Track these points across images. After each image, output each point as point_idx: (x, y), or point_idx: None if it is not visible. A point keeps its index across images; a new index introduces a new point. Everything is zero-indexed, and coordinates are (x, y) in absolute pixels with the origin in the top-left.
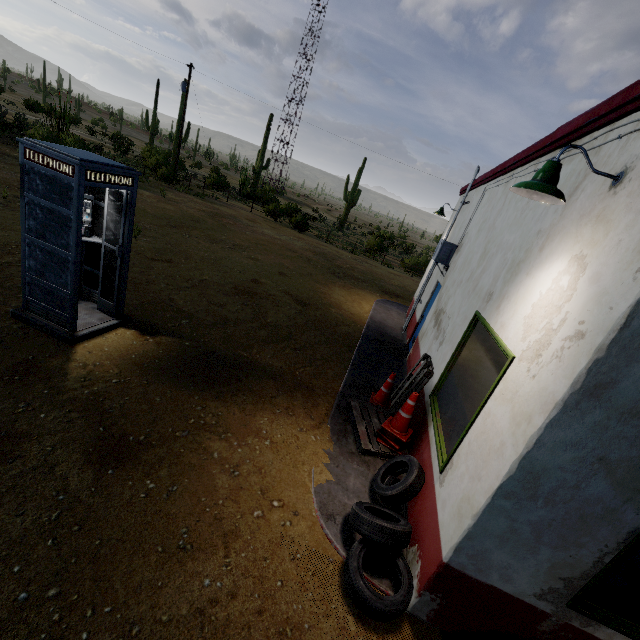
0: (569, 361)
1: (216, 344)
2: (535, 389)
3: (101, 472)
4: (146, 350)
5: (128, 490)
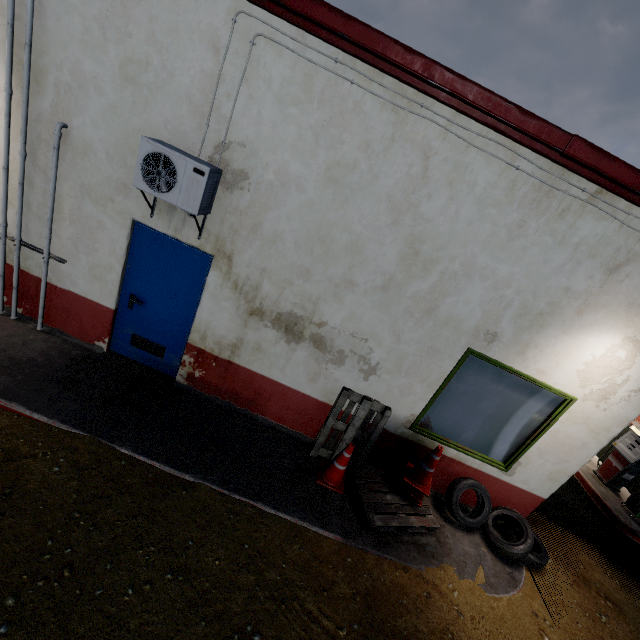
0: (637, 403)
1: None
2: (609, 416)
3: None
4: None
5: None
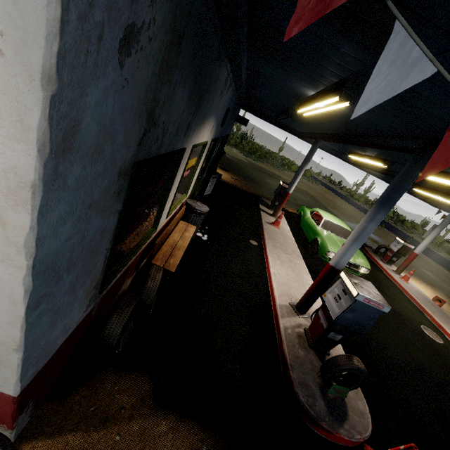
0: None
1: None
2: None
3: None
4: None
5: None
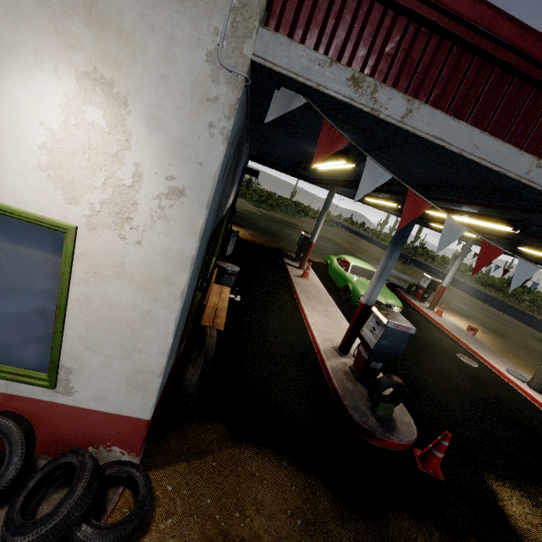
0: (182, 219)
1: None
2: (153, 254)
3: None
4: None
5: None
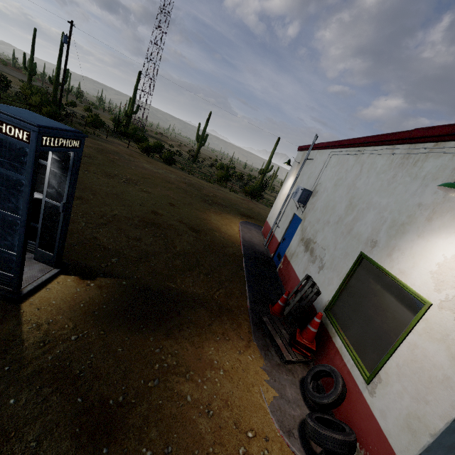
0: None
1: (147, 279)
2: None
3: (96, 454)
4: (91, 296)
5: None
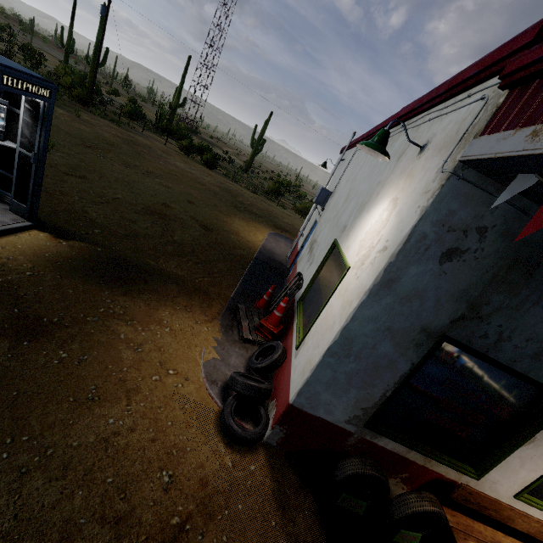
0: (377, 265)
1: (126, 252)
2: (357, 285)
3: (17, 343)
4: (59, 251)
5: (43, 357)
